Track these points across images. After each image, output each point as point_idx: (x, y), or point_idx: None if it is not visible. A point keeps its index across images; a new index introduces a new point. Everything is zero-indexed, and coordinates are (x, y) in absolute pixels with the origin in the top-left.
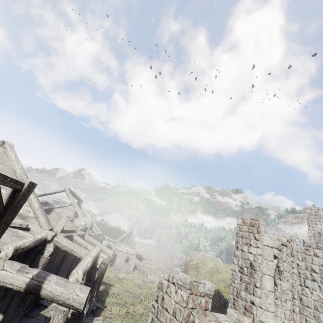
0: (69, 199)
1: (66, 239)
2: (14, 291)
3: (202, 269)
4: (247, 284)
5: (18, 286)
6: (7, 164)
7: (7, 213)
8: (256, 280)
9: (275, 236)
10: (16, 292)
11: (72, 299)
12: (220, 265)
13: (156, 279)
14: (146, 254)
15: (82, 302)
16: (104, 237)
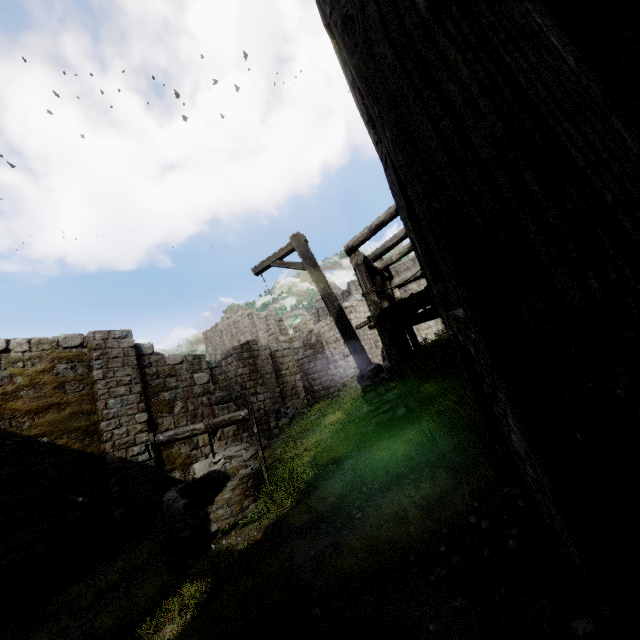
0: None
1: None
2: None
3: None
4: None
5: None
6: None
7: None
8: None
9: None
10: None
11: None
12: None
13: None
14: None
15: None
16: None
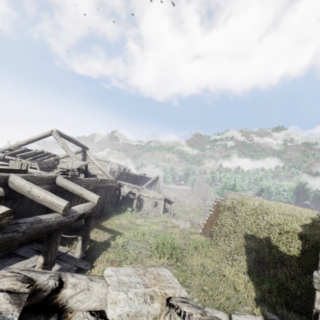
0: (59, 143)
1: None
2: None
3: (239, 210)
4: None
5: None
6: None
7: None
8: None
9: None
10: None
11: None
12: (268, 204)
13: (180, 223)
14: (178, 198)
15: None
16: (119, 184)
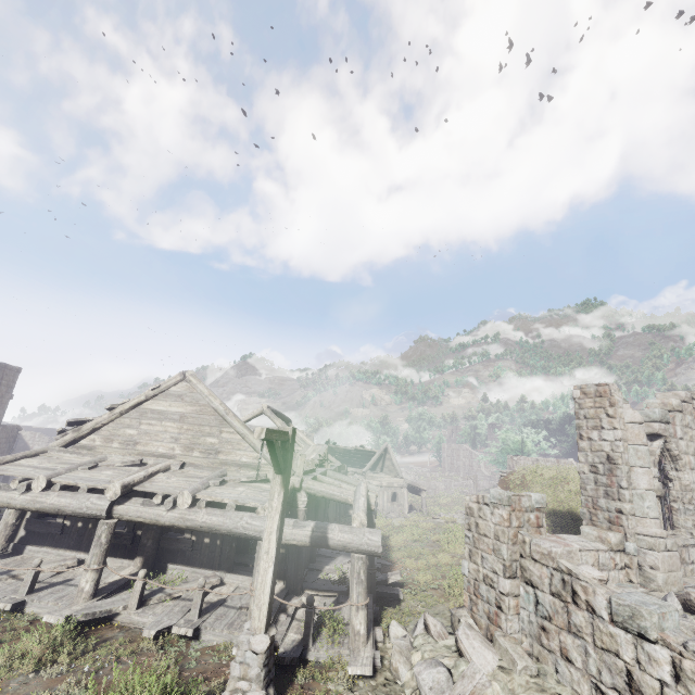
0: (276, 424)
1: (318, 483)
2: (285, 555)
3: (534, 483)
4: (607, 487)
5: (303, 541)
6: (202, 403)
7: (287, 466)
8: (619, 479)
9: (656, 400)
10: (287, 555)
11: (366, 544)
12: (567, 471)
13: (456, 517)
14: (422, 482)
15: (378, 545)
16: (347, 470)
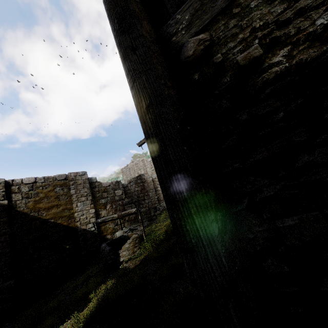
0: None
1: None
2: None
3: None
4: None
5: None
6: None
7: None
8: None
9: None
10: None
11: None
12: None
13: None
14: None
15: None
16: None
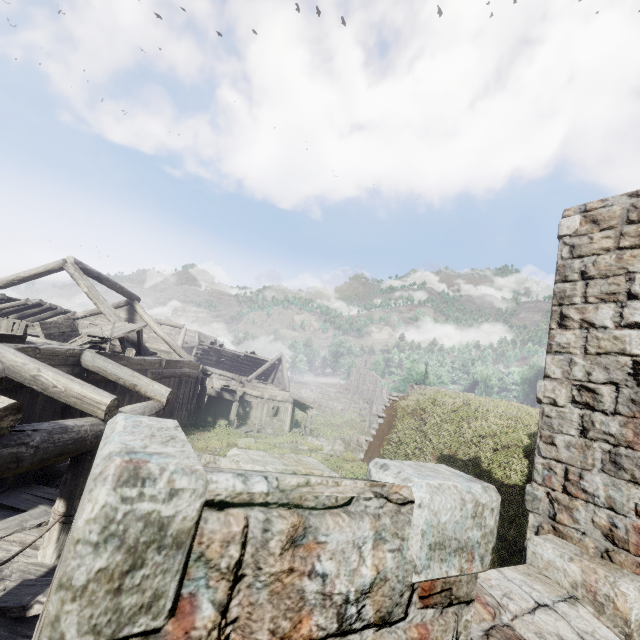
0: (80, 286)
1: None
2: None
3: (430, 414)
4: (619, 446)
5: None
6: None
7: None
8: None
9: None
10: None
11: None
12: (478, 402)
13: (325, 444)
14: (321, 401)
15: None
16: (204, 371)
